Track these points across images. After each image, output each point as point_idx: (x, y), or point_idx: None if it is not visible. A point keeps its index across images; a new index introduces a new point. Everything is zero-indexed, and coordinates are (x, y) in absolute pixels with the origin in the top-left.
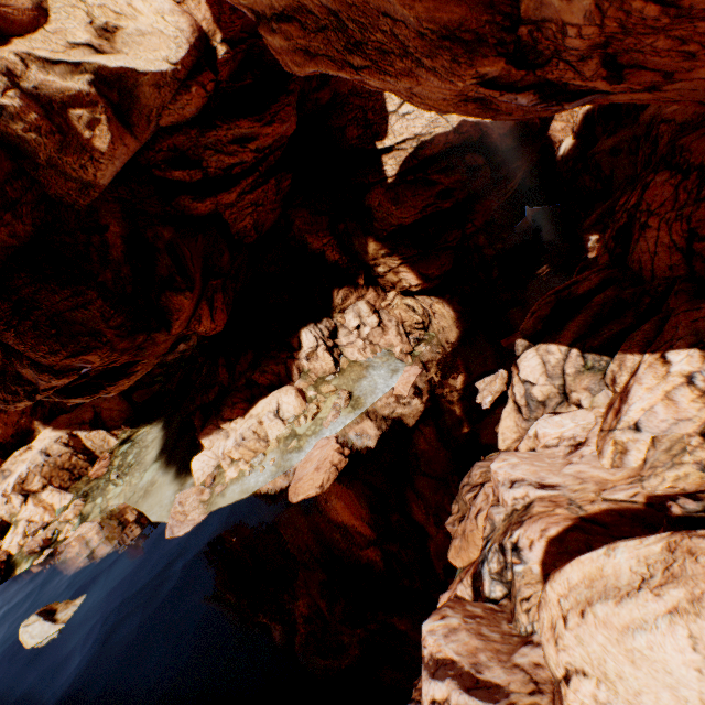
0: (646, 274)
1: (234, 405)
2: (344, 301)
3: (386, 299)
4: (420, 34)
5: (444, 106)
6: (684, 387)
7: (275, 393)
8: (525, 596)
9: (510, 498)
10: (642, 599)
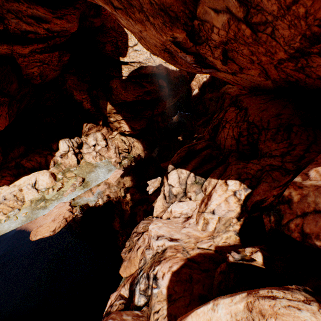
0: (222, 146)
1: (2, 178)
2: (89, 130)
3: (112, 134)
4: (150, 2)
5: (155, 49)
6: (232, 196)
7: (35, 173)
8: (157, 310)
9: (156, 245)
10: None
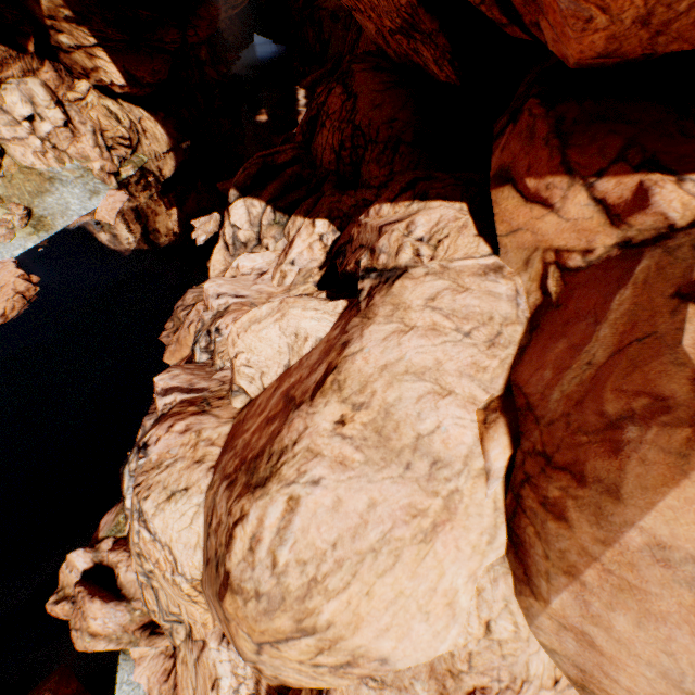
0: (319, 163)
1: None
2: None
3: (75, 89)
4: None
5: None
6: (319, 242)
7: None
8: (222, 351)
9: (217, 305)
10: (268, 320)
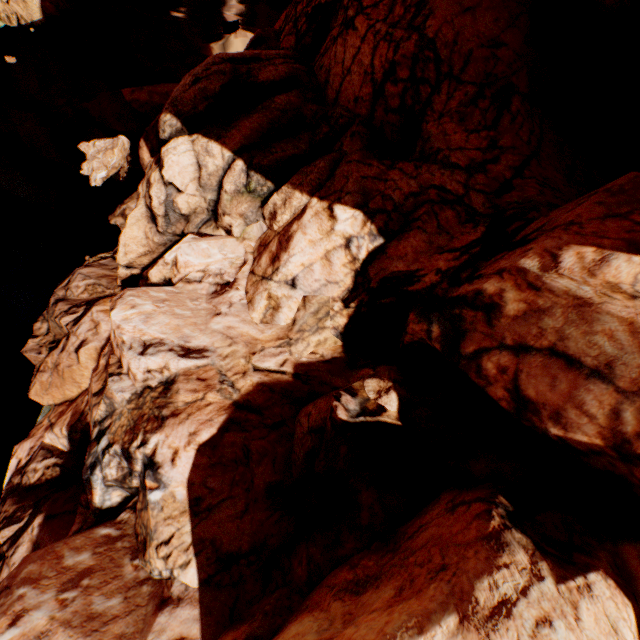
0: (331, 94)
1: None
2: None
3: None
4: None
5: None
6: (343, 250)
7: None
8: (166, 539)
9: (142, 370)
10: None
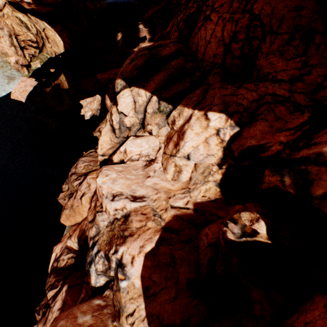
0: (199, 56)
1: None
2: None
3: None
4: None
5: None
6: (215, 136)
7: None
8: (131, 312)
9: (112, 209)
10: None
